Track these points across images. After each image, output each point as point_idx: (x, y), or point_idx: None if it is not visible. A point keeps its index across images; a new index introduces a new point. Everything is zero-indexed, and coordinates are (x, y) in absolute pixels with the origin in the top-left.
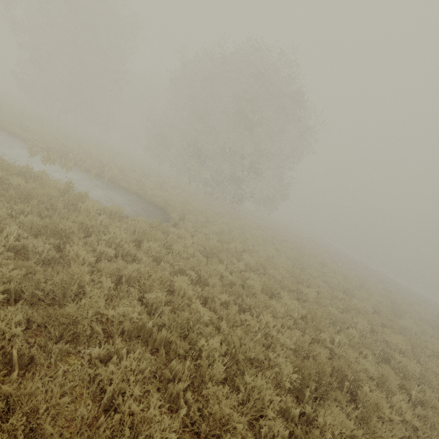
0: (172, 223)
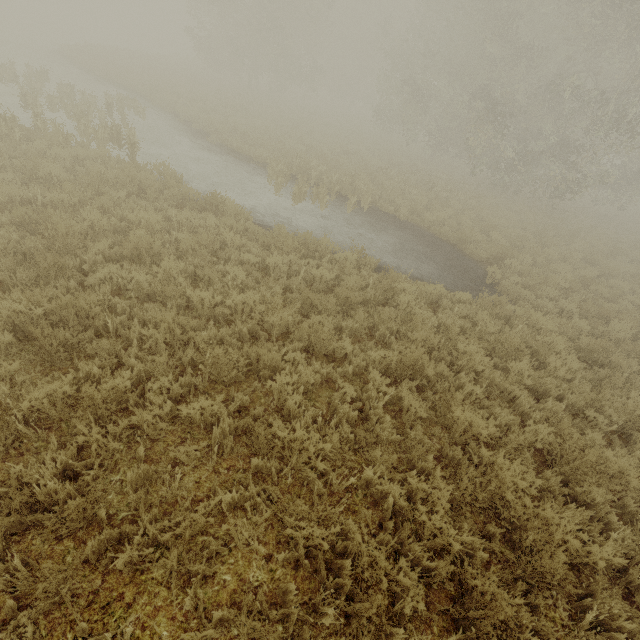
0: (488, 282)
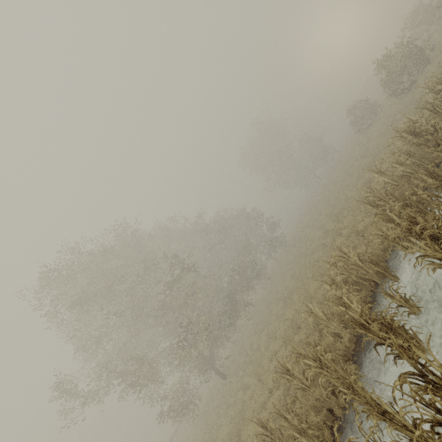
0: None
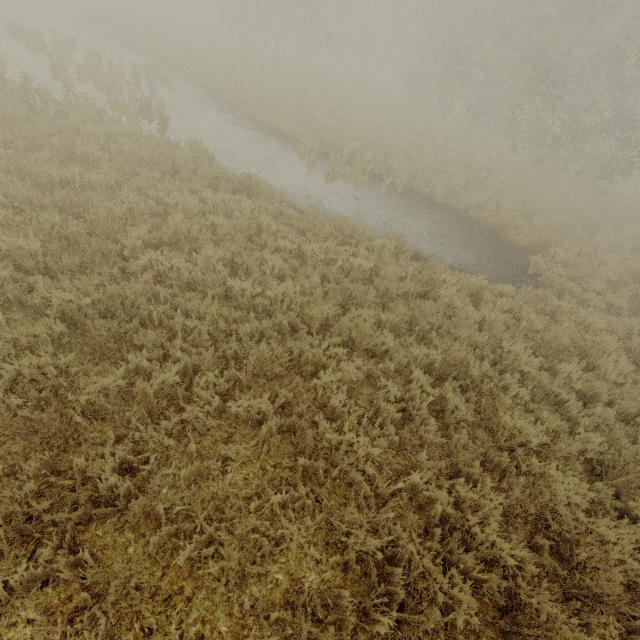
0: (530, 273)
